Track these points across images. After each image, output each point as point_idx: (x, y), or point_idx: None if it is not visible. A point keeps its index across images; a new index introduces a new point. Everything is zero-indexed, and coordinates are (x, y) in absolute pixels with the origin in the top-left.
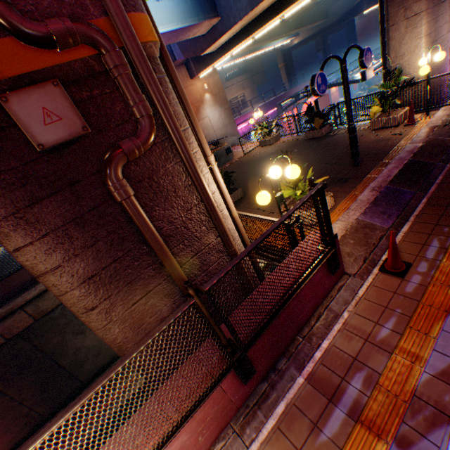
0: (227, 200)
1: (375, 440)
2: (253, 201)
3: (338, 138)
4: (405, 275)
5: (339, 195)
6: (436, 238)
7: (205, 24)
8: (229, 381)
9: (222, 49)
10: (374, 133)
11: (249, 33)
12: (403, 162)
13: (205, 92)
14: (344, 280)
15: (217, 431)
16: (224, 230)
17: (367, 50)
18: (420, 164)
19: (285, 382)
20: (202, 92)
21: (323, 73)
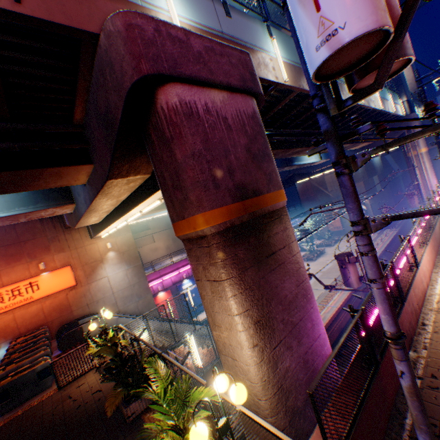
0: None
1: None
2: None
3: None
4: None
5: None
6: None
7: (54, 208)
8: None
9: (103, 223)
10: None
11: (115, 217)
12: None
13: (110, 249)
14: None
15: None
16: None
17: None
18: None
19: None
20: (106, 250)
21: None
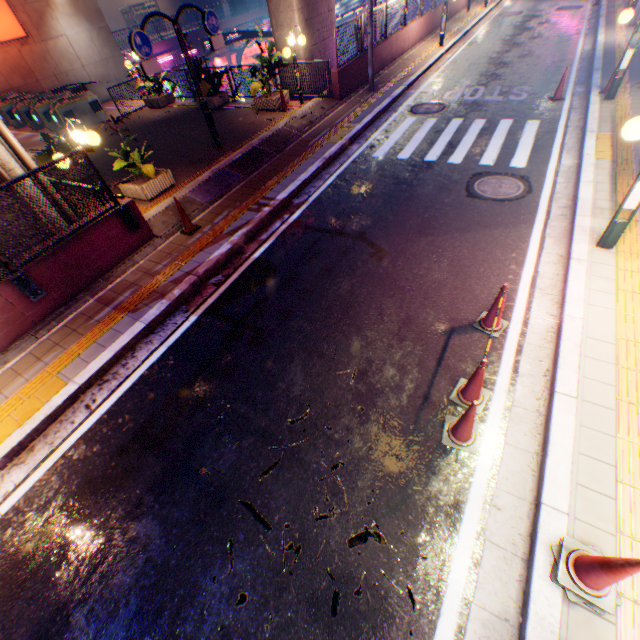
0: (28, 162)
1: (122, 314)
2: (109, 178)
3: (229, 114)
4: (194, 235)
5: (189, 175)
6: (229, 210)
7: None
8: (18, 298)
9: None
10: (258, 115)
11: None
12: (250, 149)
13: None
14: (153, 242)
15: (15, 336)
16: (13, 187)
17: (211, 15)
18: (261, 152)
19: (81, 304)
20: None
21: (144, 33)
